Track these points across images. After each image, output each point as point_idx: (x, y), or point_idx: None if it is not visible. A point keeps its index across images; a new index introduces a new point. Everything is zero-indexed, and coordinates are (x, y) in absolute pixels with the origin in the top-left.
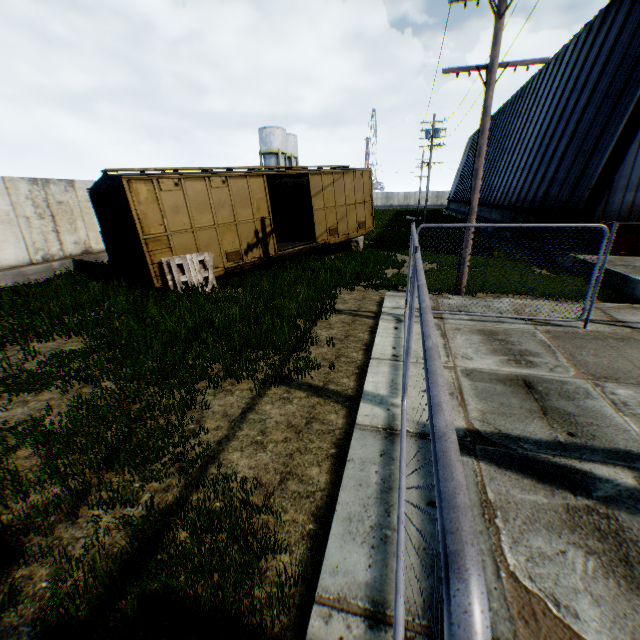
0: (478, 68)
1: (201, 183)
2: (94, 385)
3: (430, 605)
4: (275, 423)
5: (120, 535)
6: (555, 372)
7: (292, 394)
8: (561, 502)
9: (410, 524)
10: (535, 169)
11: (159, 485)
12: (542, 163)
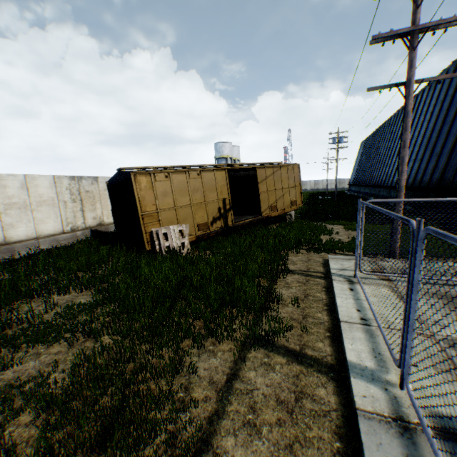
0: (397, 85)
1: (183, 175)
2: (95, 338)
3: None
4: (263, 396)
5: None
6: None
7: (272, 358)
8: None
9: None
10: (427, 159)
11: None
12: (432, 155)
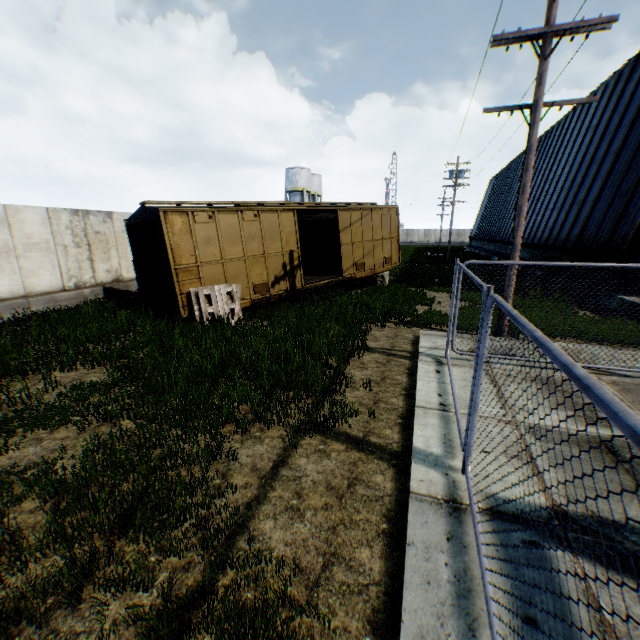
0: (521, 107)
1: (234, 216)
2: (113, 423)
3: None
4: (312, 483)
5: (128, 633)
6: None
7: (329, 446)
8: None
9: None
10: (567, 208)
11: (178, 560)
12: (574, 203)
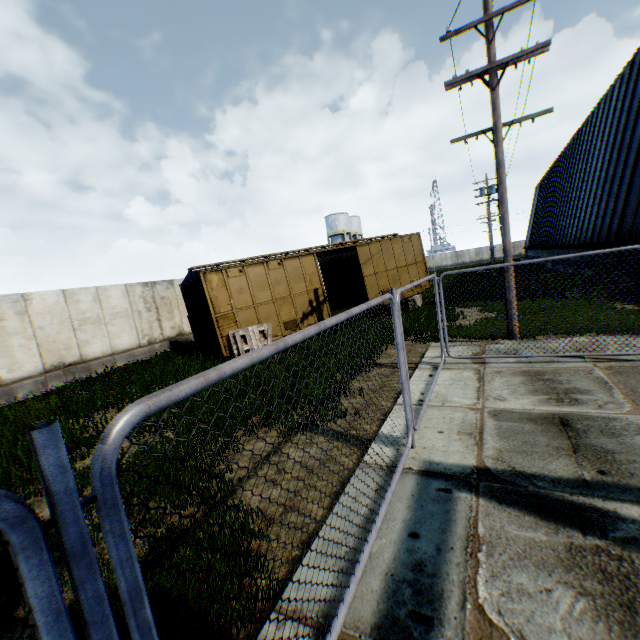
0: (483, 132)
1: (260, 267)
2: (160, 435)
3: (380, 625)
4: (292, 464)
5: (144, 549)
6: (604, 409)
7: (314, 439)
8: (564, 540)
9: (385, 551)
10: (604, 202)
11: (184, 512)
12: (610, 195)
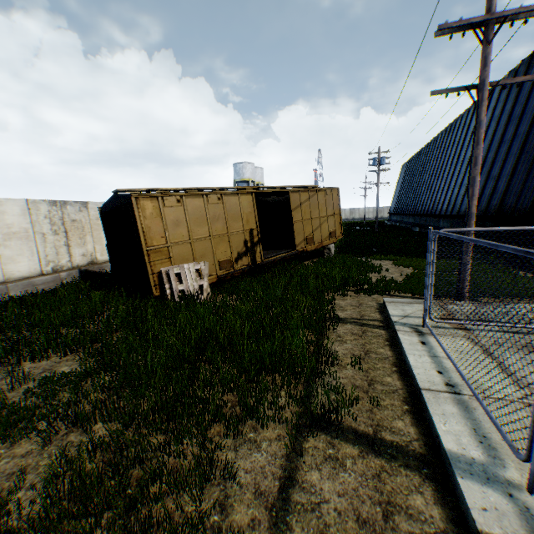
0: (467, 88)
1: (199, 200)
2: (83, 428)
3: None
4: (336, 513)
5: None
6: None
7: (339, 449)
8: None
9: None
10: (483, 183)
11: None
12: (489, 178)
